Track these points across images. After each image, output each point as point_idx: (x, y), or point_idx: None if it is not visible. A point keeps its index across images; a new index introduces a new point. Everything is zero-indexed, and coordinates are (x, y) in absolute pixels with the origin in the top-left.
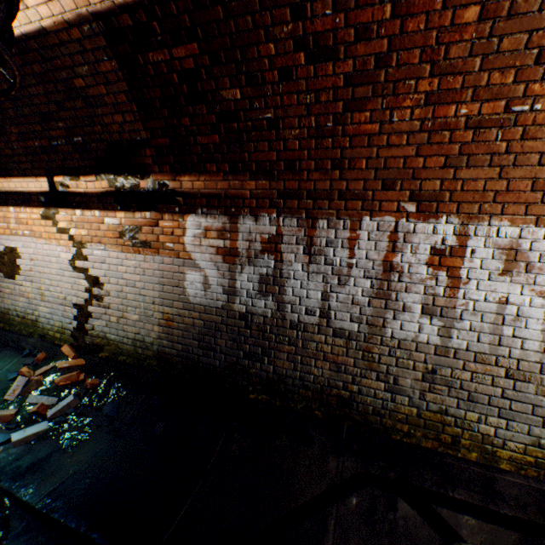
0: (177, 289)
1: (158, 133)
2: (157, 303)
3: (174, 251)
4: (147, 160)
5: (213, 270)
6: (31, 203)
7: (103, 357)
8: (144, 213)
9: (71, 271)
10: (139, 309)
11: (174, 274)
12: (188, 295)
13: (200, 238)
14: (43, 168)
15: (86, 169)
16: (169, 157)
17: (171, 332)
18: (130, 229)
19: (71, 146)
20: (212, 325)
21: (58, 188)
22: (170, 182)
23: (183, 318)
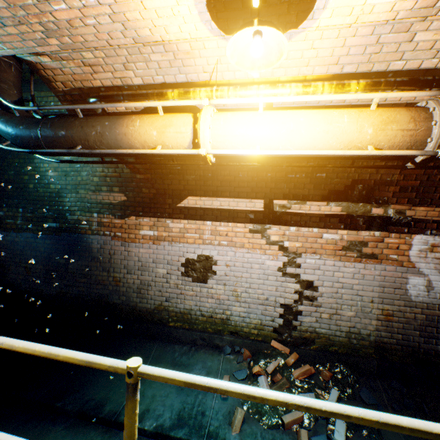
0: (398, 291)
1: (411, 177)
2: (376, 302)
3: (397, 261)
4: (389, 194)
5: (436, 276)
6: (234, 218)
7: (313, 348)
8: (372, 232)
9: (277, 276)
10: (354, 307)
11: (395, 279)
12: (409, 295)
13: (425, 252)
14: (262, 192)
15: (314, 196)
16: (411, 193)
17: (390, 325)
18: (354, 243)
19: (309, 179)
20: (434, 318)
21: (275, 209)
22: (406, 211)
23: (403, 313)
